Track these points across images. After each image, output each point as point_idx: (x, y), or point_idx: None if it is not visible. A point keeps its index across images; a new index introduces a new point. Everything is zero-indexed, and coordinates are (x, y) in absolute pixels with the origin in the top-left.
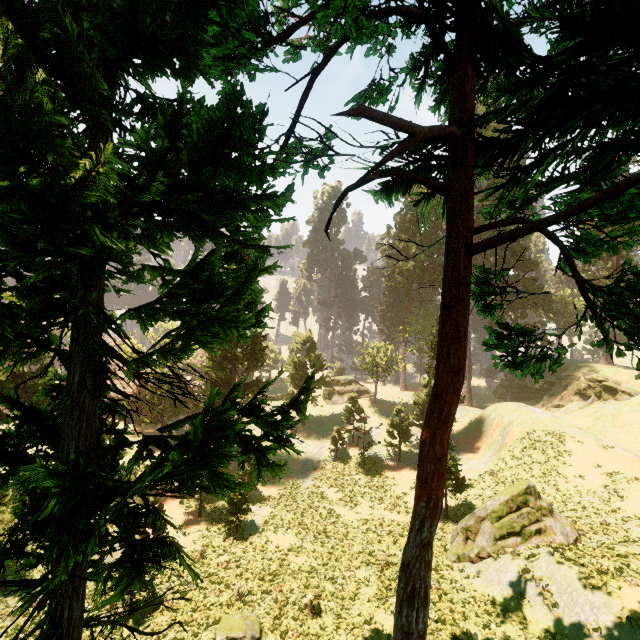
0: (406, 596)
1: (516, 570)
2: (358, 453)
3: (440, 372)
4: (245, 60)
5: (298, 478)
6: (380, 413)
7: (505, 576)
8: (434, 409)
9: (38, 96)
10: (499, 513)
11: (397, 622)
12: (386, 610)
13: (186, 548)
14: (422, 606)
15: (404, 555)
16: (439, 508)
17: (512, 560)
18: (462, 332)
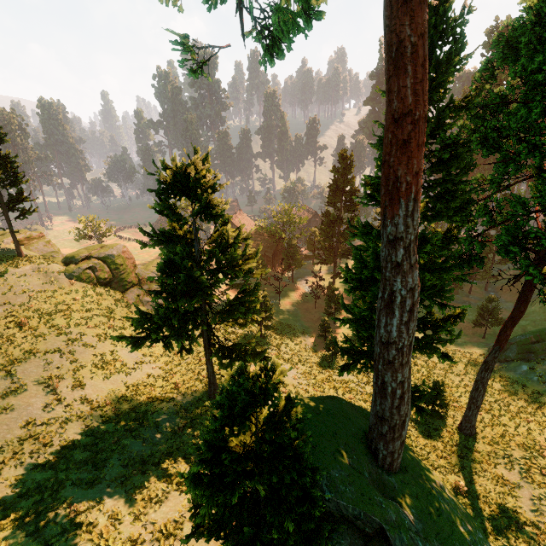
0: (485, 369)
1: (526, 368)
2: None
3: (515, 311)
4: (473, 238)
5: None
6: None
7: (519, 369)
8: (509, 321)
9: (451, 291)
10: (523, 342)
11: (479, 375)
12: (452, 374)
13: (338, 338)
14: (490, 372)
15: (486, 359)
16: (503, 348)
17: (525, 363)
18: (528, 300)
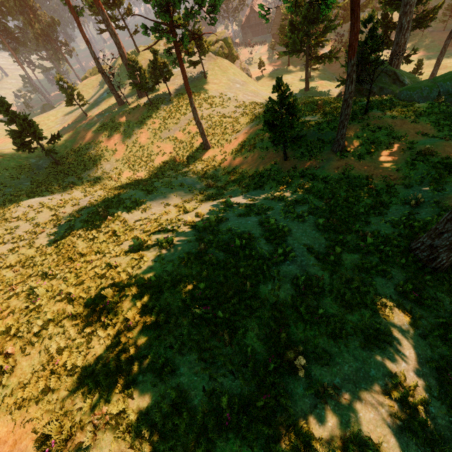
0: (447, 39)
1: None
2: (418, 32)
3: None
4: None
5: (384, 51)
6: (438, 2)
7: None
8: None
9: None
10: None
11: (444, 44)
12: (429, 68)
13: None
14: (450, 39)
15: (450, 32)
16: None
17: None
18: None
